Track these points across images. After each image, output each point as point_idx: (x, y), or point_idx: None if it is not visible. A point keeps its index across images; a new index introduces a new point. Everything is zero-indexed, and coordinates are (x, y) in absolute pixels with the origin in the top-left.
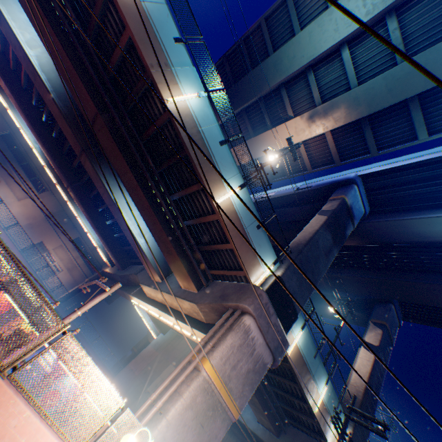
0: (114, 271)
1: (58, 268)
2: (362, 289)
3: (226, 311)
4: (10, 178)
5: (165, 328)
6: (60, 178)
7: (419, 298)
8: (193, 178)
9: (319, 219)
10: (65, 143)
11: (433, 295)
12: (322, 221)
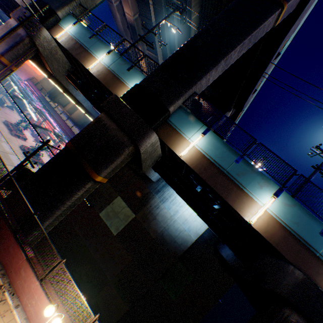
0: None
1: None
2: None
3: None
4: None
5: None
6: None
7: None
8: None
9: None
10: None
11: None
12: None
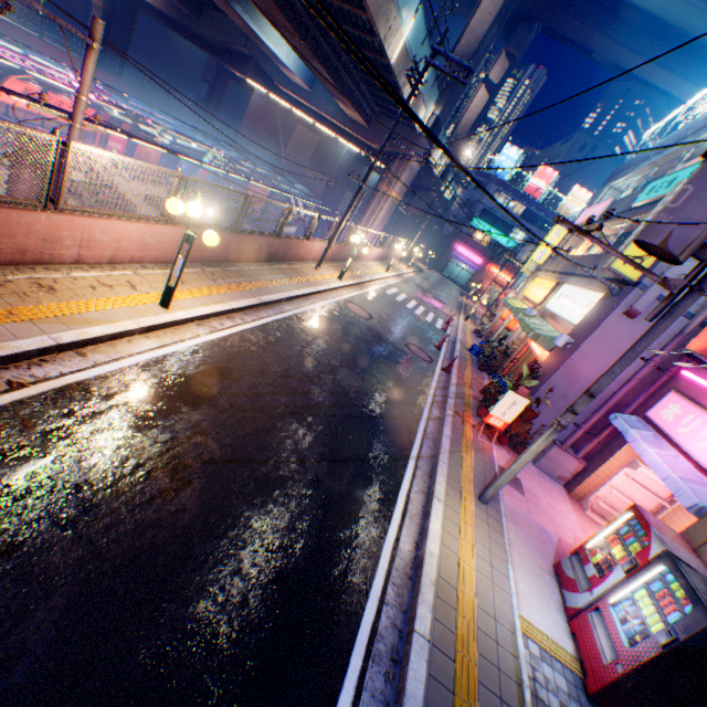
0: (175, 17)
1: None
2: (517, 4)
3: (399, 157)
4: None
5: None
6: None
7: (562, 31)
8: (391, 82)
9: (494, 7)
10: None
11: (574, 33)
12: (495, 14)
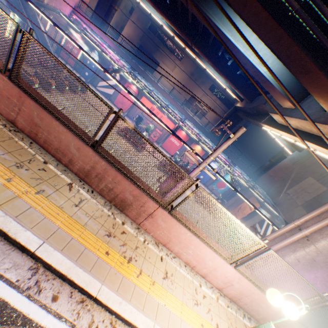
0: (242, 106)
1: (205, 111)
2: None
3: None
4: (162, 59)
5: (299, 147)
6: (185, 41)
7: None
8: None
9: None
10: (176, 3)
11: None
12: None
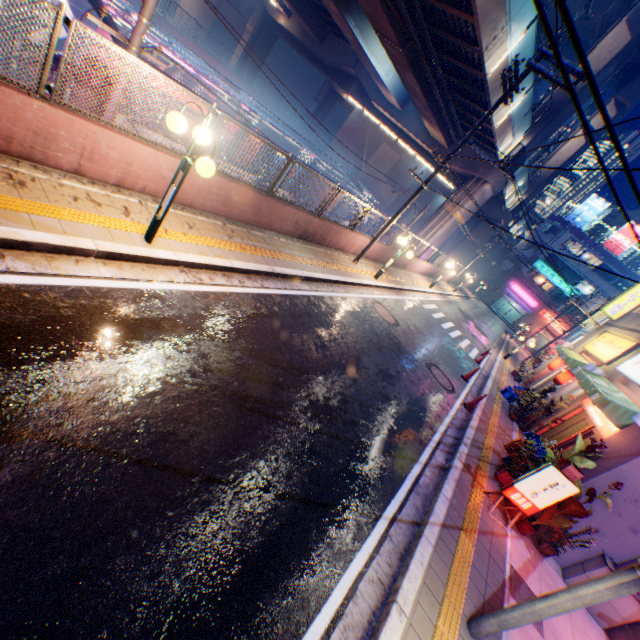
0: (303, 41)
1: None
2: (639, 54)
3: (472, 180)
4: None
5: None
6: None
7: None
8: (482, 101)
9: (616, 45)
10: None
11: None
12: (616, 52)
